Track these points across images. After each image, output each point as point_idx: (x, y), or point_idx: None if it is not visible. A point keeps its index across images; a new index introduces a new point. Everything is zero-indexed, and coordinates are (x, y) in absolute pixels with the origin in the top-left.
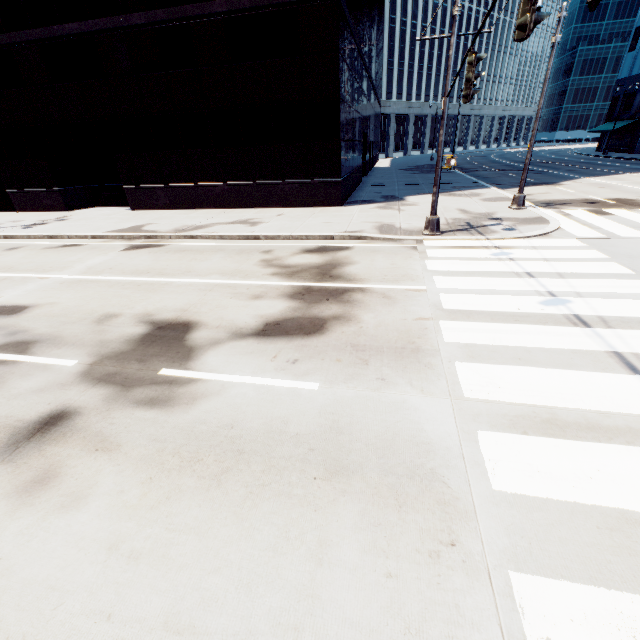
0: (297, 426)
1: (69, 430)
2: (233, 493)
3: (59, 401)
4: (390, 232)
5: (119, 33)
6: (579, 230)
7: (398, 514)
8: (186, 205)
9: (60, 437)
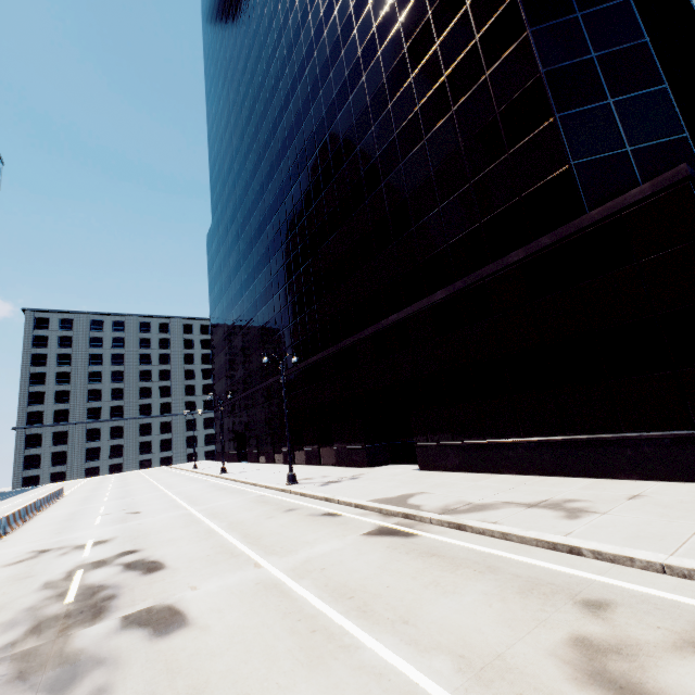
0: None
1: None
2: None
3: None
4: None
5: (424, 310)
6: None
7: None
8: (478, 467)
9: None
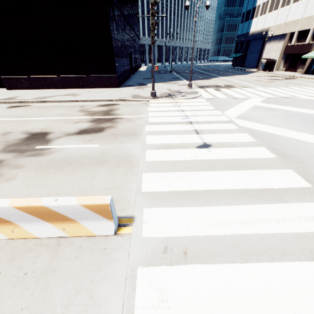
0: (90, 155)
1: (1, 165)
2: (67, 171)
3: None
4: (137, 98)
5: None
6: (207, 96)
7: (118, 168)
8: (39, 87)
9: None
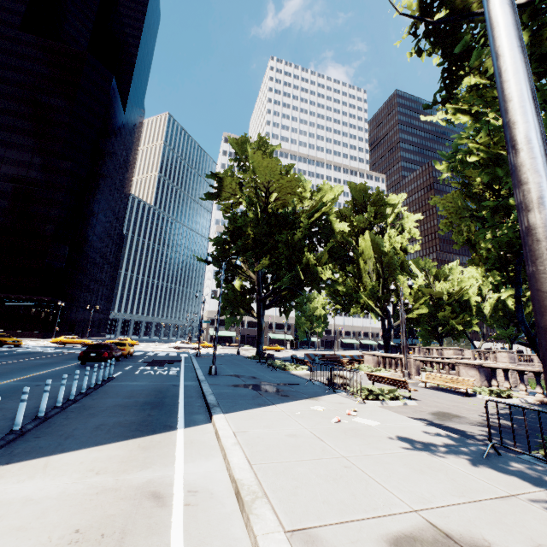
0: None
1: None
2: None
3: None
4: (44, 340)
5: None
6: None
7: None
8: None
9: None
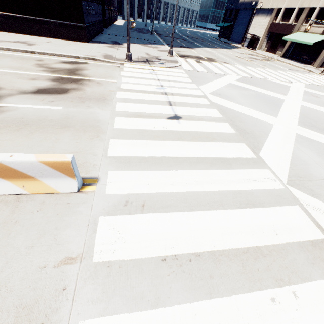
0: (51, 118)
1: None
2: (24, 132)
3: None
4: (109, 58)
5: None
6: (186, 67)
7: (84, 133)
8: None
9: None
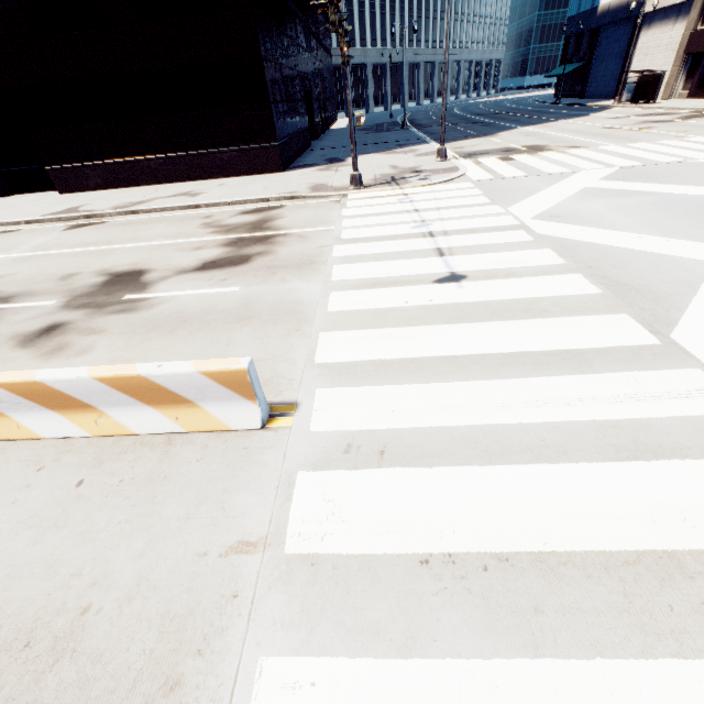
0: (222, 307)
1: (66, 330)
2: (182, 335)
3: (52, 320)
4: (321, 190)
5: None
6: (478, 175)
7: (274, 327)
8: (121, 183)
9: (61, 333)
